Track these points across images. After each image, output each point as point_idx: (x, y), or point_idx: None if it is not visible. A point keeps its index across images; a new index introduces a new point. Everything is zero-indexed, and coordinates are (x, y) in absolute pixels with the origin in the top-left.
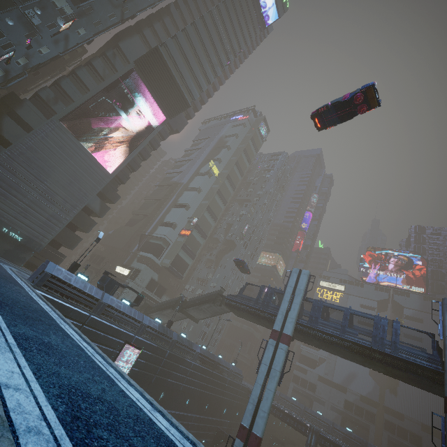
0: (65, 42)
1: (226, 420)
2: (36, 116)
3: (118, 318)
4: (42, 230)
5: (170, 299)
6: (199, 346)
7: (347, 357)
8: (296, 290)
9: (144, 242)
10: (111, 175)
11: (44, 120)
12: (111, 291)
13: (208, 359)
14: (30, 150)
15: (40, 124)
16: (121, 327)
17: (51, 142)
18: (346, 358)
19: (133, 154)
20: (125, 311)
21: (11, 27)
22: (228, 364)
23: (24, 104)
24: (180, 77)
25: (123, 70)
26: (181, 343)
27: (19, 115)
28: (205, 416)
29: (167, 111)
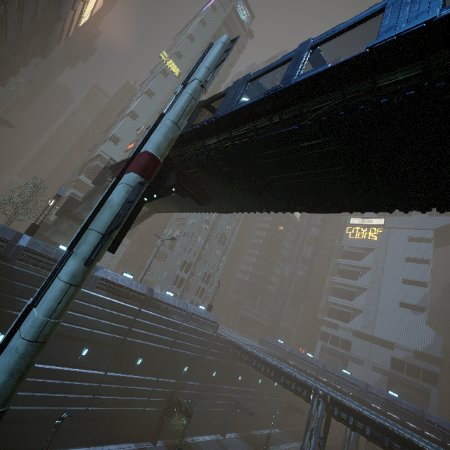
0: None
1: (191, 382)
2: None
3: None
4: None
5: None
6: (103, 269)
7: (322, 198)
8: (192, 75)
9: (86, 169)
10: None
11: None
12: None
13: (129, 290)
14: None
15: None
16: None
17: None
18: (322, 206)
19: None
20: None
21: None
22: (183, 304)
23: None
24: None
25: None
26: (41, 255)
27: None
28: (139, 375)
29: None
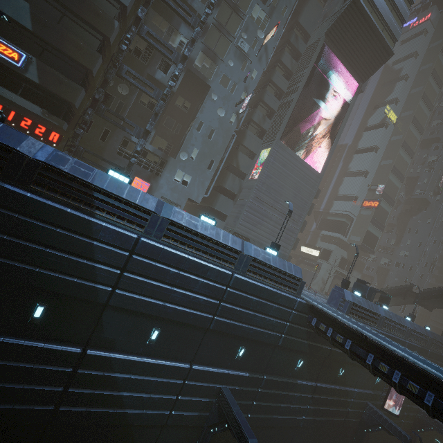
0: (265, 54)
1: None
2: (255, 142)
3: (392, 327)
4: (284, 243)
5: (391, 287)
6: None
7: None
8: None
9: (321, 219)
10: (320, 175)
11: (260, 142)
12: (370, 298)
13: None
14: (267, 178)
15: (258, 148)
16: (395, 334)
17: (277, 164)
18: None
19: (334, 144)
20: (395, 320)
21: (232, 68)
22: None
23: (246, 135)
24: (379, 20)
25: (316, 52)
26: (434, 340)
27: (245, 147)
28: None
29: (360, 74)
